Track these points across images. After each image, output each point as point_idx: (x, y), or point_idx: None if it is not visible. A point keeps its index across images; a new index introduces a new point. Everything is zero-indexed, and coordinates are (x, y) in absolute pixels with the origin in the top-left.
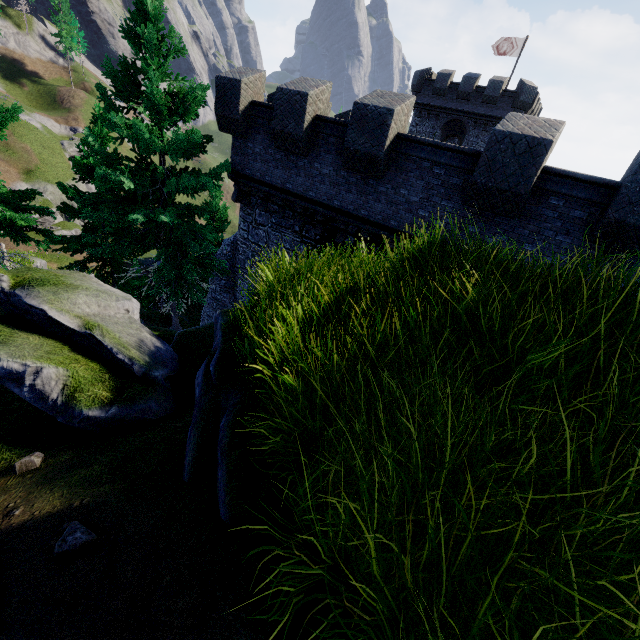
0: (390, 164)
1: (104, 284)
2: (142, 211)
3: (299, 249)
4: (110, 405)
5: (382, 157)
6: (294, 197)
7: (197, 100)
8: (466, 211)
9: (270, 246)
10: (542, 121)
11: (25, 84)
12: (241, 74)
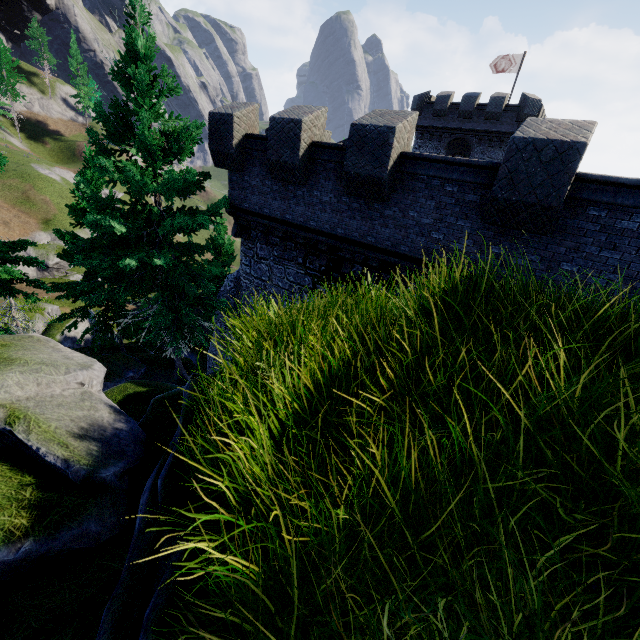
0: (395, 185)
1: (64, 348)
2: (134, 254)
3: (304, 282)
4: (24, 538)
5: (386, 179)
6: (295, 228)
7: (188, 137)
8: (487, 230)
9: (273, 280)
10: (568, 123)
11: (47, 142)
12: (233, 108)
